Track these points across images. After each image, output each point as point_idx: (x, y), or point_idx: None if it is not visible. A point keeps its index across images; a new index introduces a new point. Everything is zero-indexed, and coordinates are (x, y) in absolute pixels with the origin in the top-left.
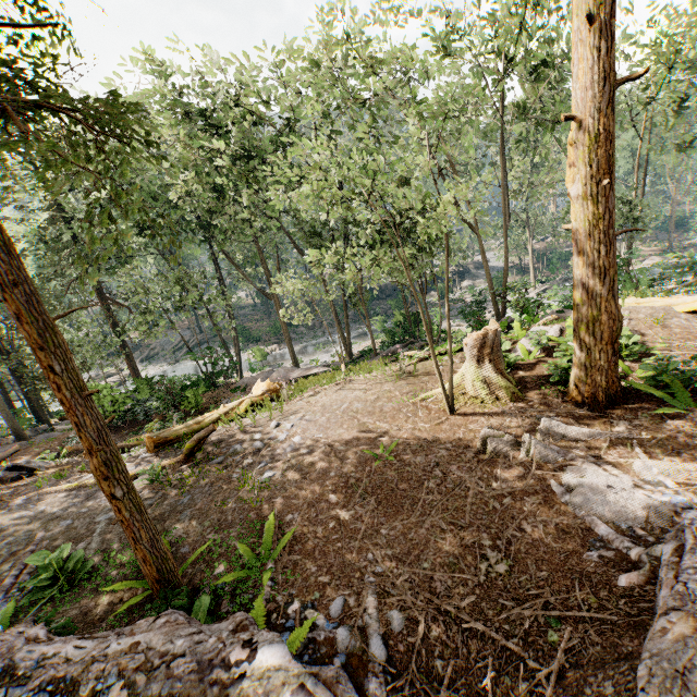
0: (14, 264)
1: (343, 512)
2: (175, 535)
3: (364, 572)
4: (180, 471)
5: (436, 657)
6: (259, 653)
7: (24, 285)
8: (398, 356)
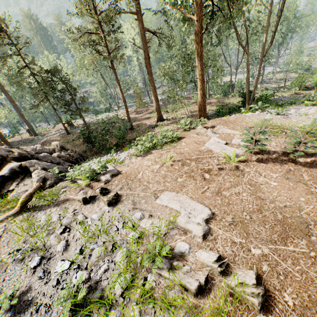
0: None
1: None
2: None
3: None
4: None
5: None
6: None
7: None
8: None
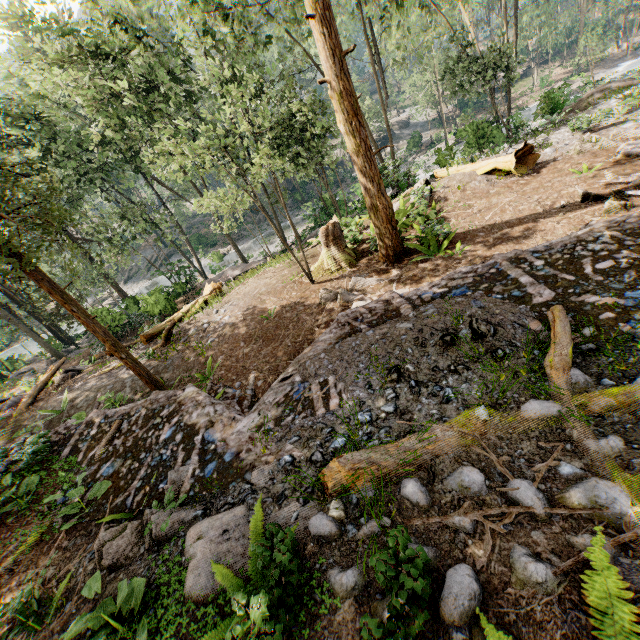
0: (39, 270)
1: (246, 349)
2: (167, 378)
3: (250, 370)
4: (164, 350)
5: None
6: (186, 390)
7: (47, 278)
8: (307, 243)
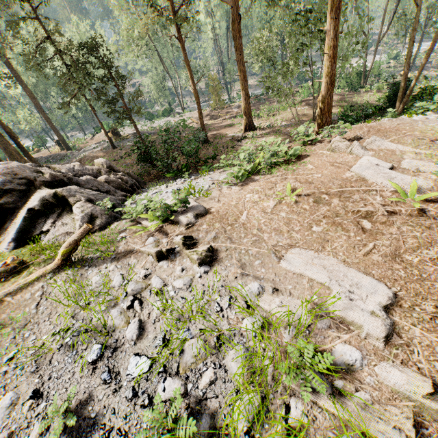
0: None
1: None
2: None
3: None
4: None
5: None
6: None
7: None
8: None
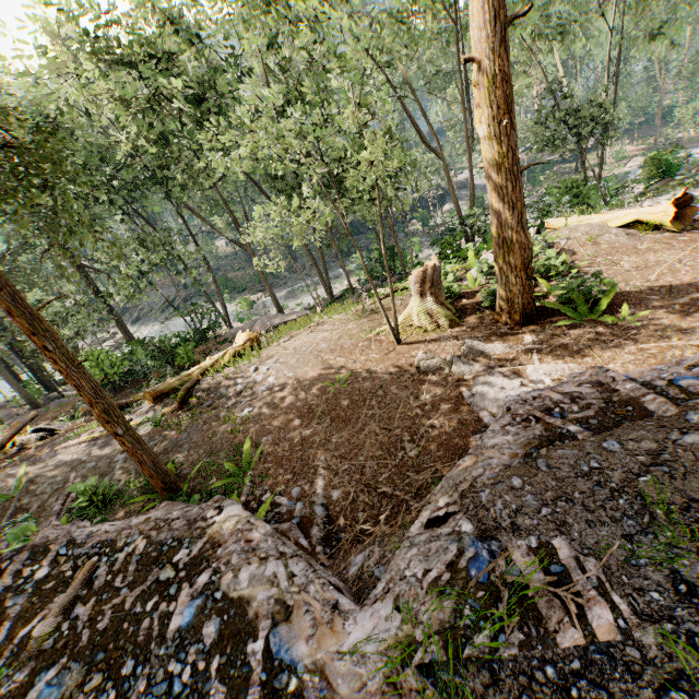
0: None
1: (305, 430)
2: (178, 462)
3: (316, 468)
4: (177, 416)
5: (359, 511)
6: (224, 511)
7: (9, 288)
8: (368, 294)
